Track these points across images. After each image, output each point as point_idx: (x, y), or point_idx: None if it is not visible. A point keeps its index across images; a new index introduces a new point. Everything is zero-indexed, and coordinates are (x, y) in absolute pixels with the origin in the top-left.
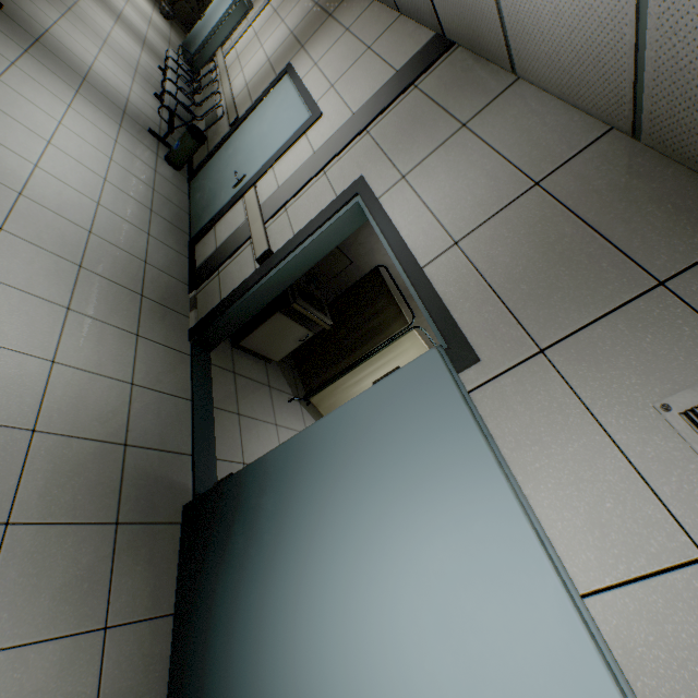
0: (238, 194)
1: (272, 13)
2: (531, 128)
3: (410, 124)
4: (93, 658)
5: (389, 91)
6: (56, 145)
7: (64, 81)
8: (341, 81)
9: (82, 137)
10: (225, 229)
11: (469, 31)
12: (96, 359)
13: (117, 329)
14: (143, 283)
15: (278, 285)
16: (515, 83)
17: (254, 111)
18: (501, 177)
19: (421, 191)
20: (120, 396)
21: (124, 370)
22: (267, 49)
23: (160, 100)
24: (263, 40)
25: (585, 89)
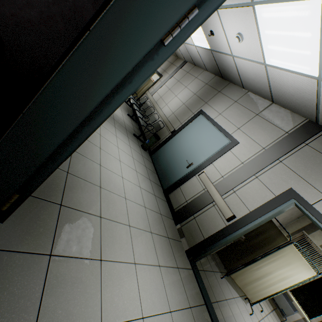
0: (192, 173)
1: (176, 81)
2: None
3: (314, 165)
4: None
5: (288, 142)
6: (121, 161)
7: (111, 123)
8: (244, 127)
9: (124, 151)
10: (188, 190)
11: None
12: (177, 297)
13: (172, 269)
14: (165, 228)
15: (241, 234)
16: None
17: (185, 128)
18: None
19: None
20: (191, 320)
21: (185, 298)
22: (180, 98)
23: (136, 120)
24: (175, 93)
25: None
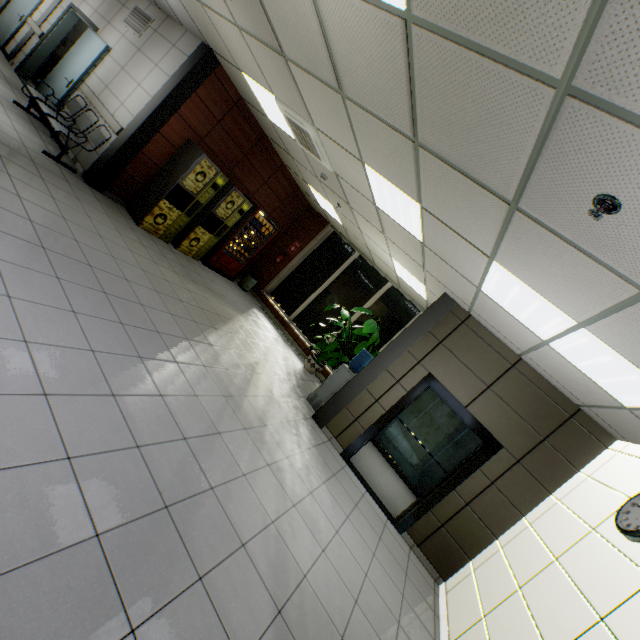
0: (23, 23)
1: None
2: None
3: None
4: (14, 94)
5: None
6: None
7: None
8: None
9: None
10: (21, 37)
11: None
12: None
13: None
14: None
15: (51, 46)
16: None
17: None
18: None
19: (89, 3)
20: None
21: None
22: None
23: None
24: None
25: None
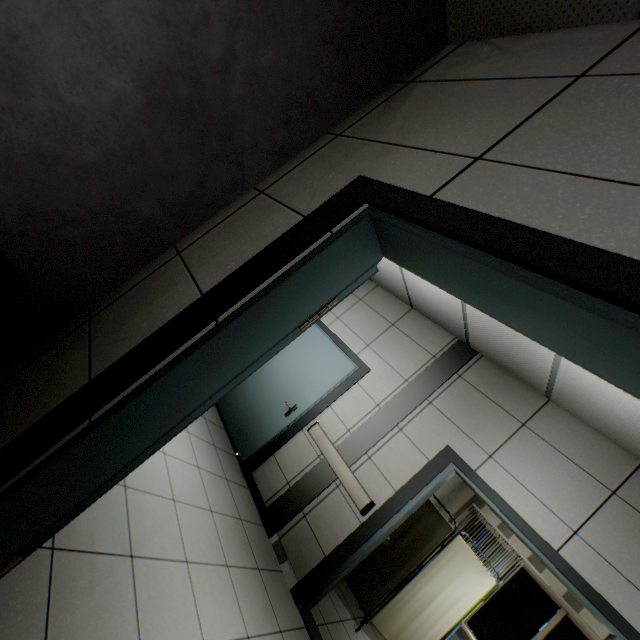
0: (296, 425)
1: None
2: (582, 443)
3: (471, 408)
4: None
5: (437, 372)
6: None
7: None
8: (376, 344)
9: None
10: (291, 461)
11: (505, 362)
12: None
13: (272, 636)
14: (251, 549)
15: (385, 535)
16: (548, 402)
17: None
18: (580, 479)
19: (515, 474)
20: None
21: None
22: None
23: None
24: None
25: (625, 442)
